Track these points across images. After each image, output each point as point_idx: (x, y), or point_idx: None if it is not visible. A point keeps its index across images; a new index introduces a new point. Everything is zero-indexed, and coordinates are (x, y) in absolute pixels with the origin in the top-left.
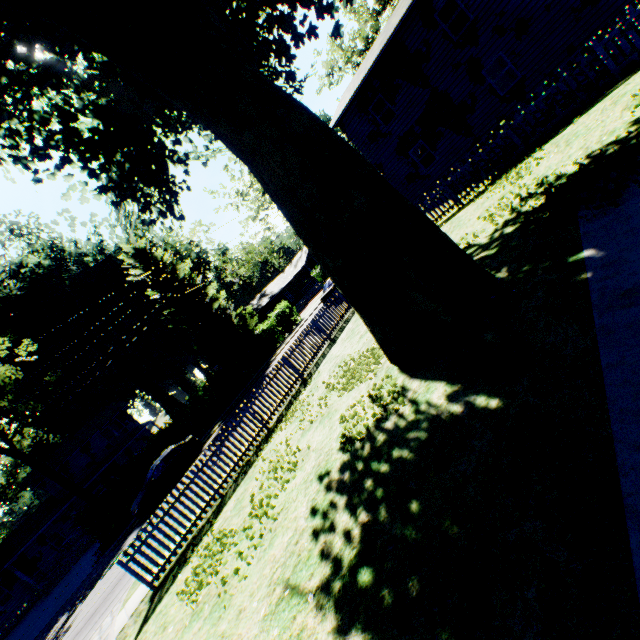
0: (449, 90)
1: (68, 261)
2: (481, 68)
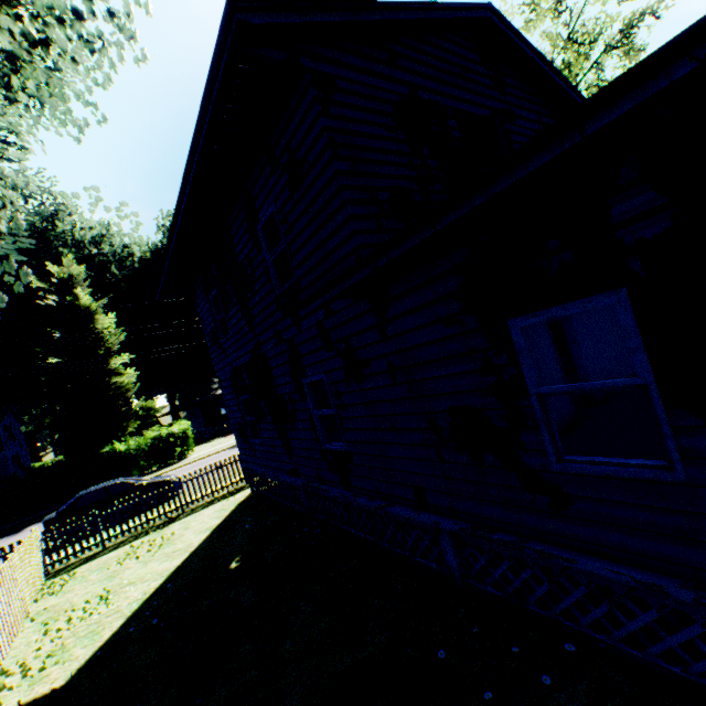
0: (272, 362)
1: (50, 241)
2: (303, 372)
